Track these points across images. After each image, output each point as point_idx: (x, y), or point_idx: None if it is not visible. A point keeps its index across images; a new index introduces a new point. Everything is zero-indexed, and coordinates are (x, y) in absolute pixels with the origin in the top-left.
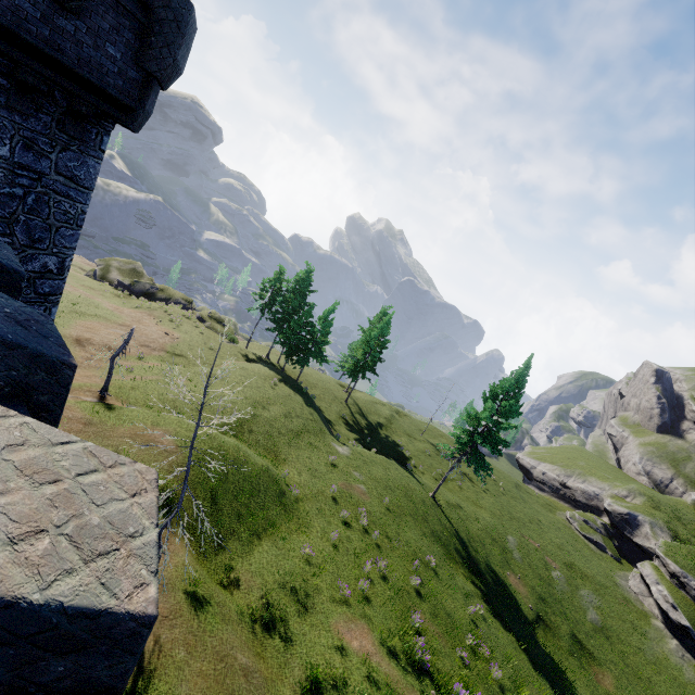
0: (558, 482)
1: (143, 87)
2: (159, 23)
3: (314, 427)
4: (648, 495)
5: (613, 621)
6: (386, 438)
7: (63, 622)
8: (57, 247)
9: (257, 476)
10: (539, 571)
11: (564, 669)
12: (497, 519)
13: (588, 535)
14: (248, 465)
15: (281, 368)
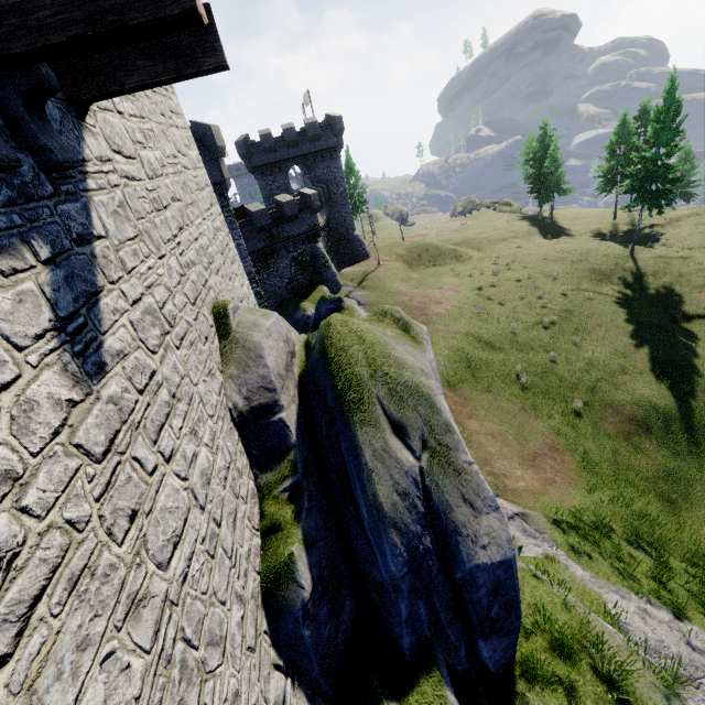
0: None
1: (337, 140)
2: (333, 126)
3: (524, 235)
4: None
5: None
6: (646, 233)
7: (305, 194)
8: (342, 185)
9: (446, 251)
10: None
11: (704, 339)
12: None
13: None
14: (442, 247)
15: (550, 216)
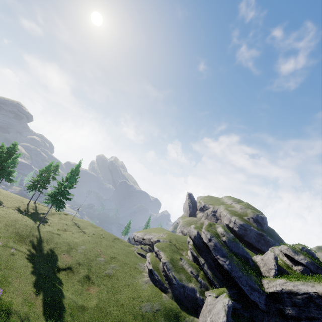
0: (141, 238)
1: None
2: None
3: None
4: (169, 233)
5: (120, 273)
6: (42, 216)
7: None
8: None
9: None
10: (89, 257)
11: (65, 283)
12: (83, 242)
13: (139, 252)
14: None
15: None
